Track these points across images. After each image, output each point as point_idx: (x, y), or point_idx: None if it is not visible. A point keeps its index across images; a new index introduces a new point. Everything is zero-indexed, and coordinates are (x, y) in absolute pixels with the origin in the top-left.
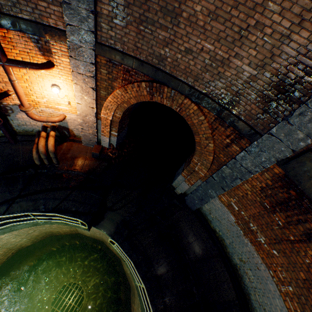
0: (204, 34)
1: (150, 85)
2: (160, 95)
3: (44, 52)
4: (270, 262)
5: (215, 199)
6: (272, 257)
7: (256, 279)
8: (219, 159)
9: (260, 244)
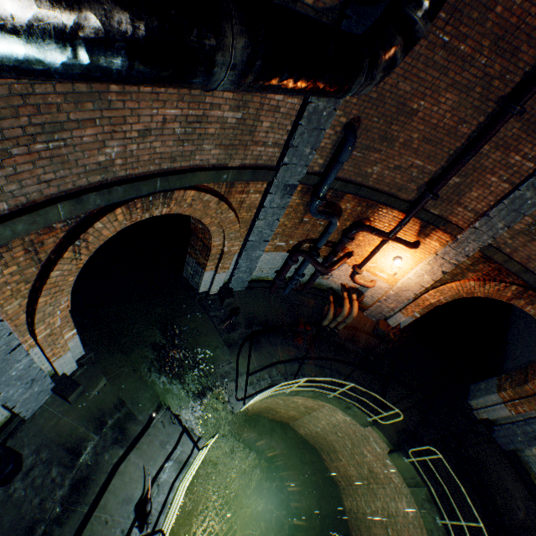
0: None
1: (523, 290)
2: (528, 302)
3: (420, 234)
4: None
5: None
6: None
7: None
8: None
9: None
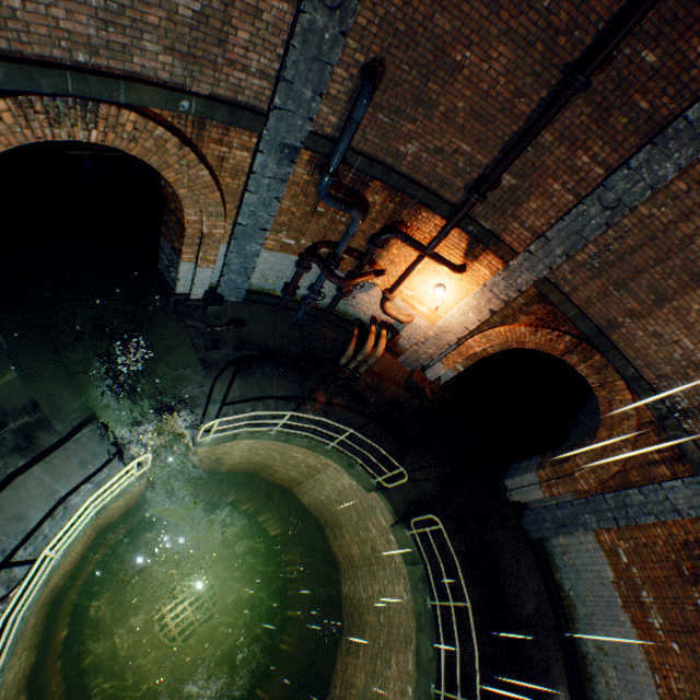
0: (687, 330)
1: (577, 342)
2: (582, 358)
3: (468, 256)
4: (661, 660)
5: (586, 533)
6: (667, 653)
7: (621, 684)
8: (627, 476)
9: (649, 628)
